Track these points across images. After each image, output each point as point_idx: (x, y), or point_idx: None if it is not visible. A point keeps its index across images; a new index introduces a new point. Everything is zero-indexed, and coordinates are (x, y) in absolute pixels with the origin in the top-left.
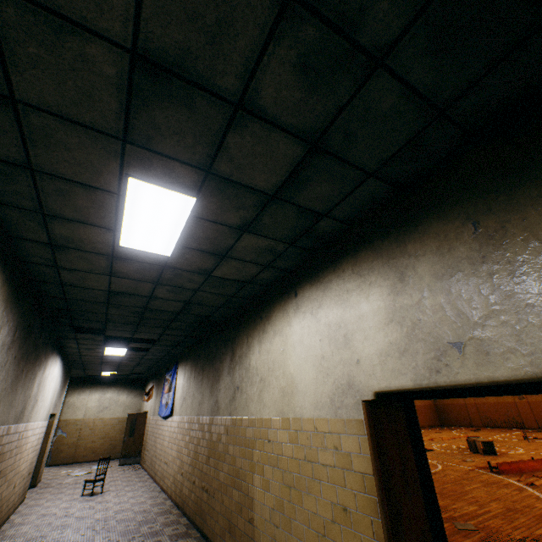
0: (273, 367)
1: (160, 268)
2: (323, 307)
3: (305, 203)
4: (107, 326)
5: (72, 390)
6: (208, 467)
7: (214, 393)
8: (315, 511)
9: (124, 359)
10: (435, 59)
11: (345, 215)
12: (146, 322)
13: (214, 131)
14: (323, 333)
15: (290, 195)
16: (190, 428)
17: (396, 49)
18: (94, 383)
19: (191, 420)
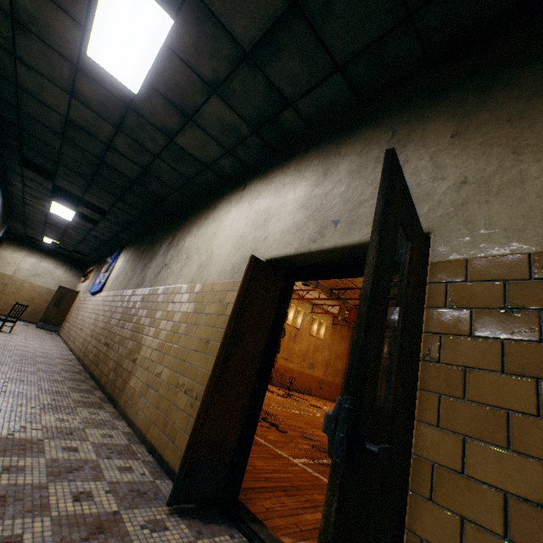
0: (201, 246)
1: (124, 108)
2: (260, 198)
3: (275, 79)
4: (59, 171)
5: (7, 245)
6: (116, 328)
7: (145, 271)
8: (185, 346)
9: (70, 227)
10: None
11: (308, 113)
12: (99, 181)
13: None
14: (251, 218)
15: (264, 61)
16: (113, 300)
17: None
18: (33, 247)
19: (117, 294)
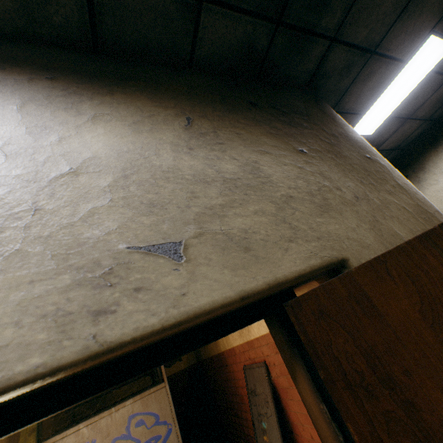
0: None
1: None
2: None
3: None
4: None
5: None
6: None
7: None
8: None
9: None
10: None
11: None
12: None
13: None
14: None
15: None
16: None
17: None
18: None
19: None
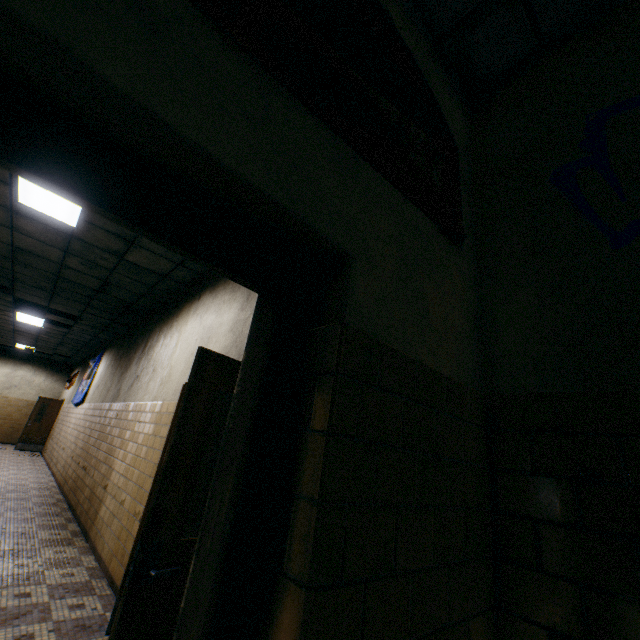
0: (165, 359)
1: (67, 237)
2: (208, 313)
3: None
4: (16, 286)
5: None
6: (94, 448)
7: (121, 381)
8: (144, 472)
9: (43, 332)
10: None
11: None
12: (62, 292)
13: None
14: (200, 334)
15: None
16: (93, 414)
17: None
18: (5, 355)
19: (96, 407)
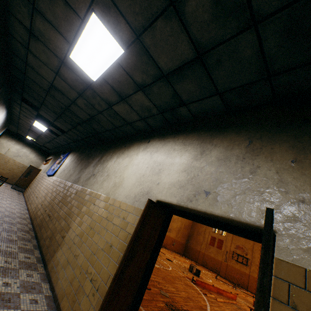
0: (117, 171)
1: (86, 86)
2: (158, 153)
3: (179, 91)
4: (42, 107)
5: (5, 136)
6: (57, 206)
7: (81, 173)
8: (96, 243)
9: (43, 134)
10: (282, 41)
11: (195, 111)
12: (64, 117)
13: (153, 12)
14: (151, 164)
15: (174, 81)
16: (59, 185)
17: (267, 21)
18: (20, 139)
19: (62, 181)
